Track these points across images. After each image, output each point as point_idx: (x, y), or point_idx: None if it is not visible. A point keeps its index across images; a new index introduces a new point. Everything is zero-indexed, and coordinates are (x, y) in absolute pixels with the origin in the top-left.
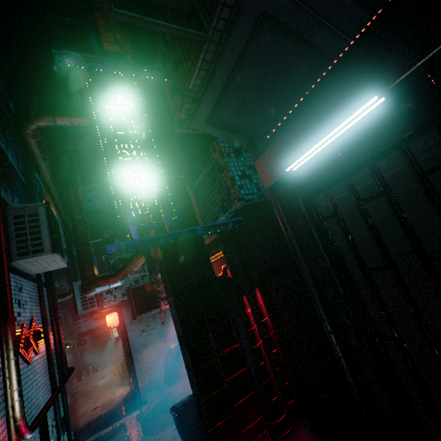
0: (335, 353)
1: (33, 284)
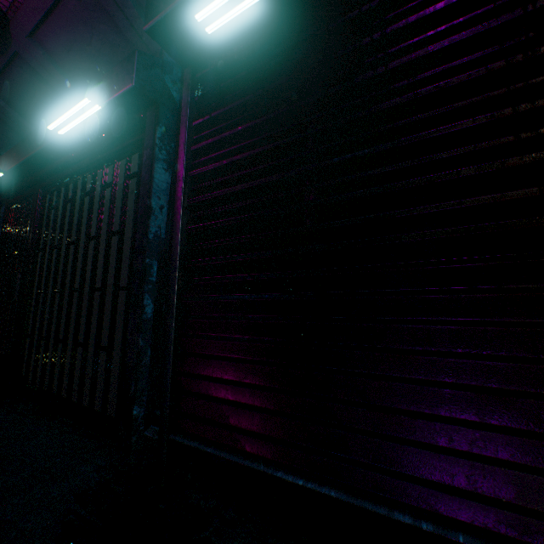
0: None
1: None
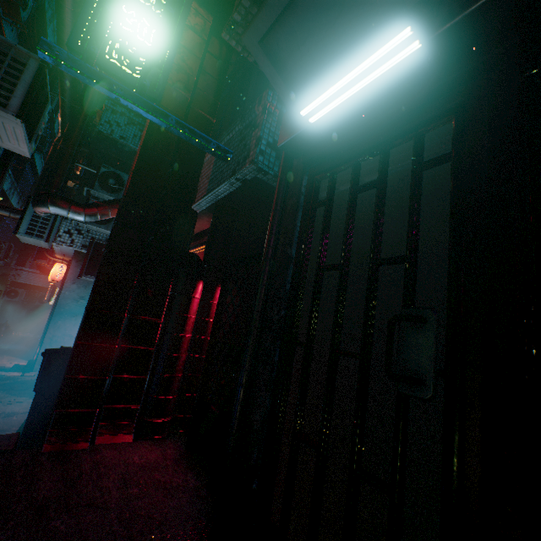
0: (245, 349)
1: None
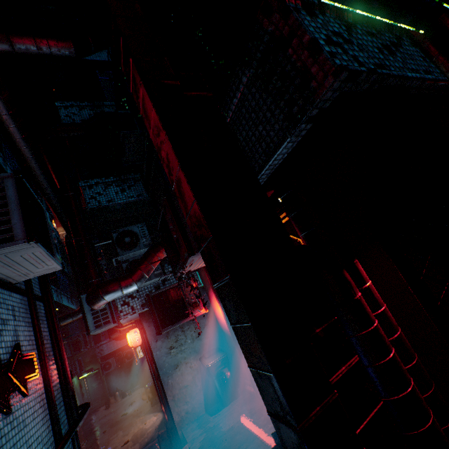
0: None
1: (20, 298)
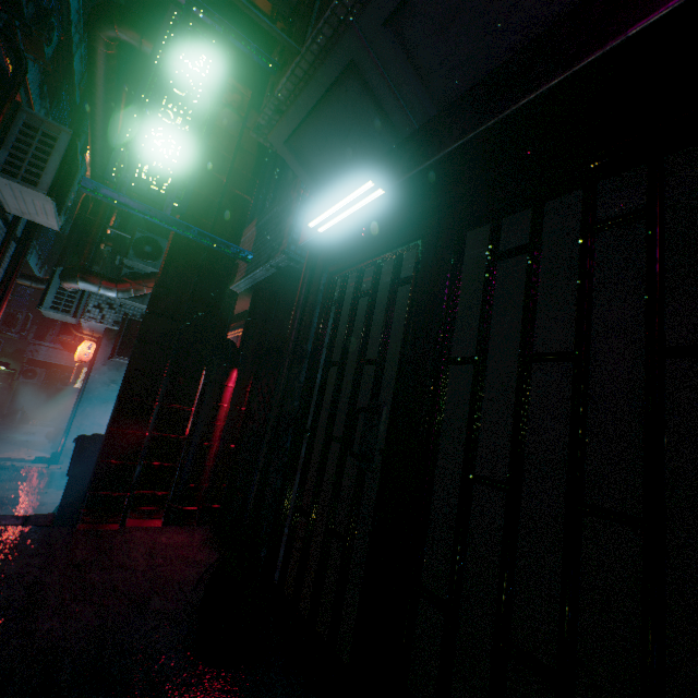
0: (263, 437)
1: (2, 226)
